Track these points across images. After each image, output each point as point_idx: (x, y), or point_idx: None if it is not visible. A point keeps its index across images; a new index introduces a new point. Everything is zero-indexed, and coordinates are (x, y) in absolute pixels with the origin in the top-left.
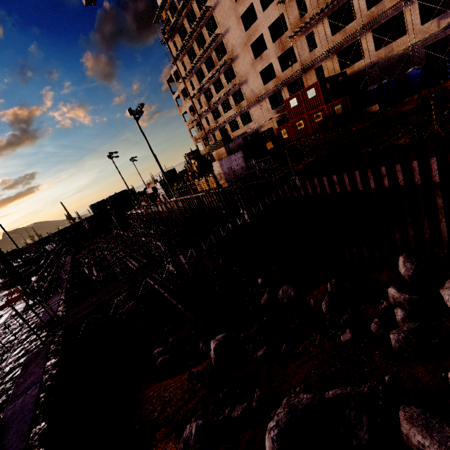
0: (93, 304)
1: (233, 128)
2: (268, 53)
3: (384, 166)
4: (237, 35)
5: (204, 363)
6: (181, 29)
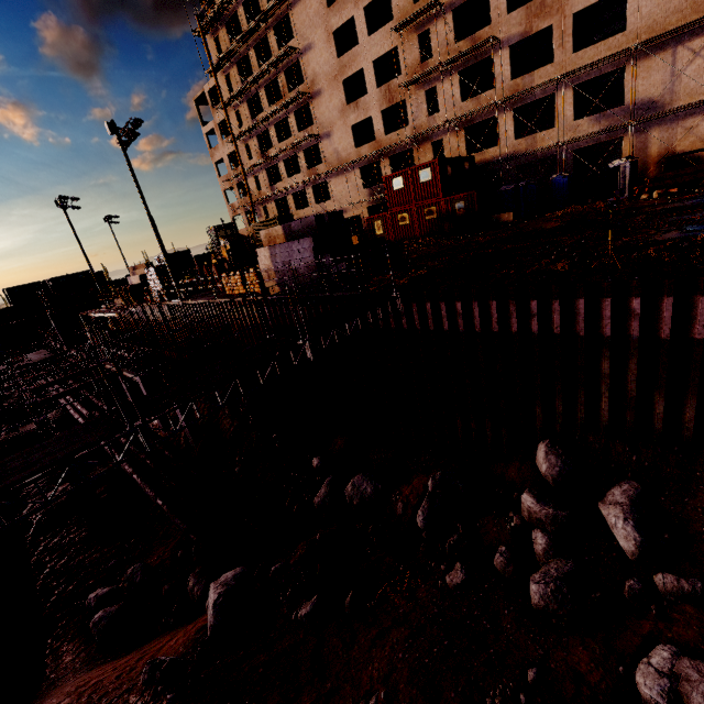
0: None
1: (298, 204)
2: (369, 100)
3: (536, 301)
4: (324, 59)
5: (190, 628)
6: (232, 21)
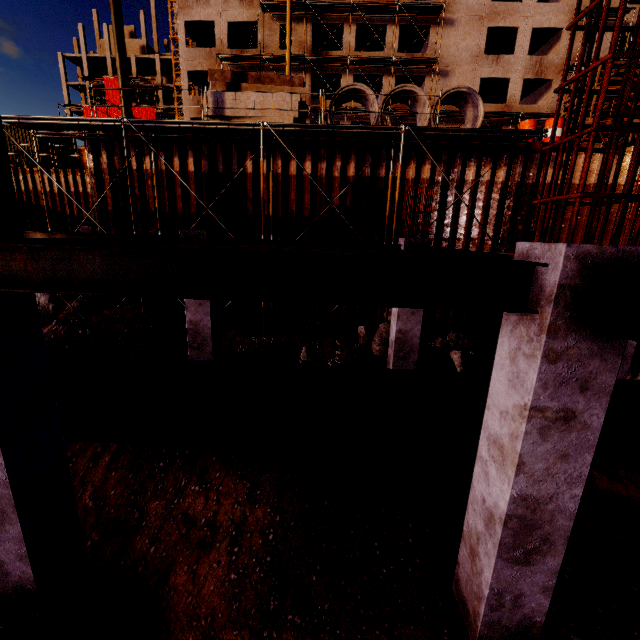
0: None
1: None
2: (514, 62)
3: None
4: None
5: None
6: None
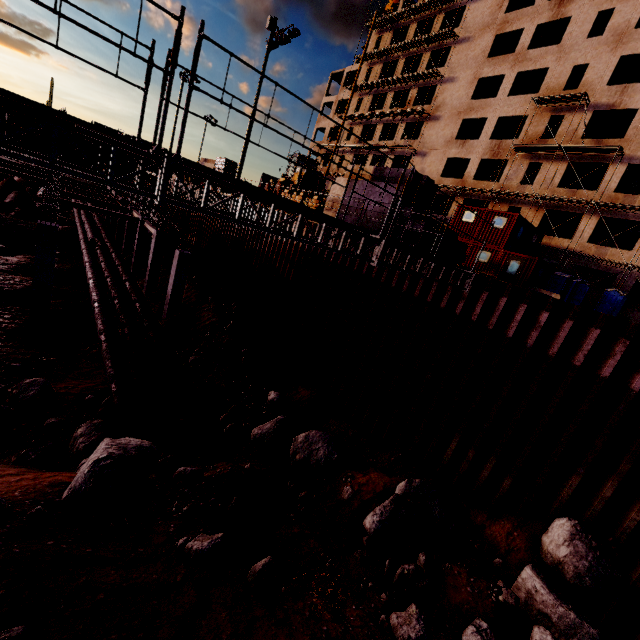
0: None
1: None
2: (476, 145)
3: None
4: (458, 95)
5: (47, 475)
6: (401, 32)
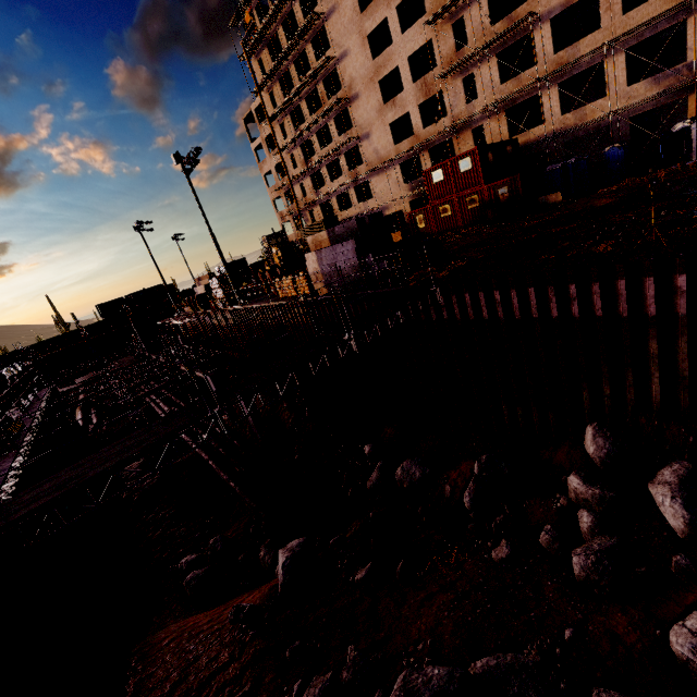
0: (66, 484)
1: (342, 205)
2: (405, 96)
3: (575, 285)
4: (359, 63)
5: (264, 587)
6: (273, 42)
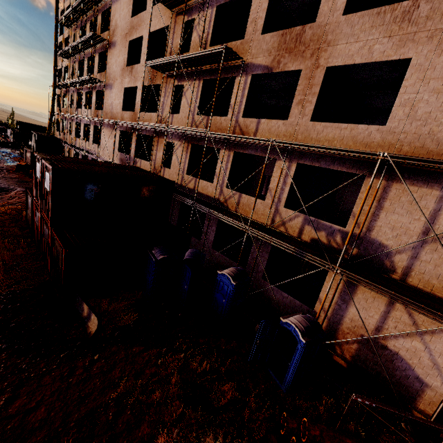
0: None
1: None
2: (139, 70)
3: None
4: (124, 13)
5: None
6: None
